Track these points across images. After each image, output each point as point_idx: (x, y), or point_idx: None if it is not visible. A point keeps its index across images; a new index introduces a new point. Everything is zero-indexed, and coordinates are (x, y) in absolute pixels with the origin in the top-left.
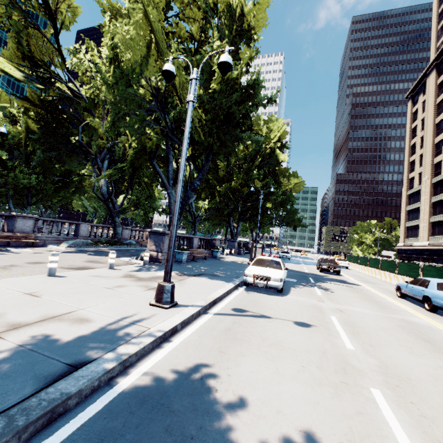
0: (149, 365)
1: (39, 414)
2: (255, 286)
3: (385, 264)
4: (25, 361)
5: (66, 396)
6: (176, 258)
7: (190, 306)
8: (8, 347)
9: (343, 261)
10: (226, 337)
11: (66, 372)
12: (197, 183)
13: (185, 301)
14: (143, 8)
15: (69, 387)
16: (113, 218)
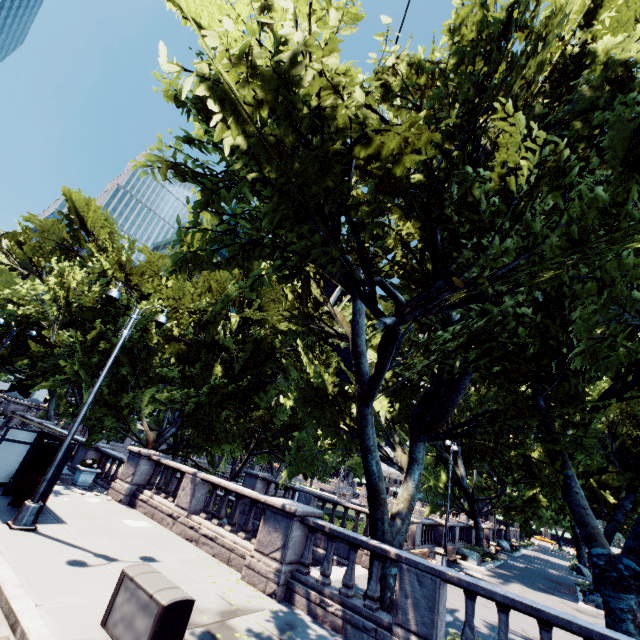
0: None
1: None
2: None
3: None
4: None
5: None
6: None
7: None
8: None
9: None
10: None
11: None
12: (629, 506)
13: None
14: None
15: None
16: (475, 517)
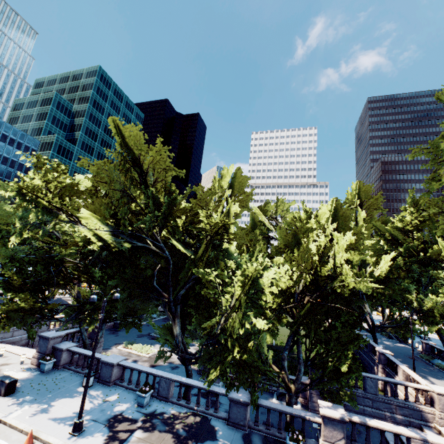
0: None
1: None
2: None
3: None
4: None
5: None
6: None
7: None
8: None
9: None
10: None
11: None
12: None
13: None
14: None
15: None
16: (374, 333)
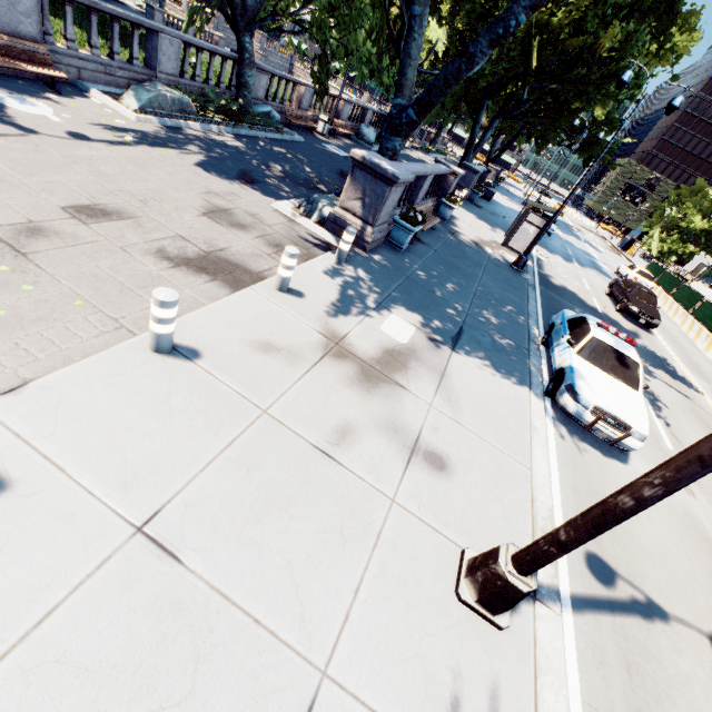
0: None
1: None
2: (584, 428)
3: None
4: None
5: None
6: (390, 235)
7: (538, 597)
8: None
9: (647, 282)
10: None
11: None
12: (519, 20)
13: None
14: None
15: None
16: (239, 34)
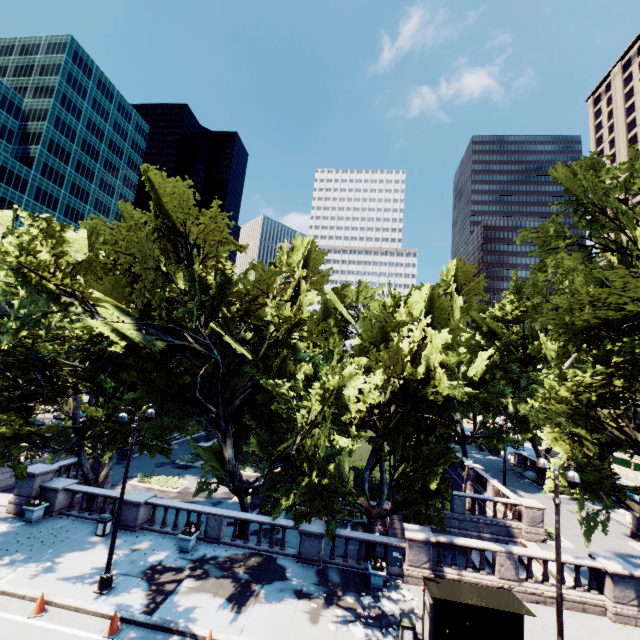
0: None
1: None
2: None
3: (639, 467)
4: None
5: None
6: None
7: None
8: None
9: None
10: None
11: None
12: None
13: None
14: None
15: None
16: (464, 446)
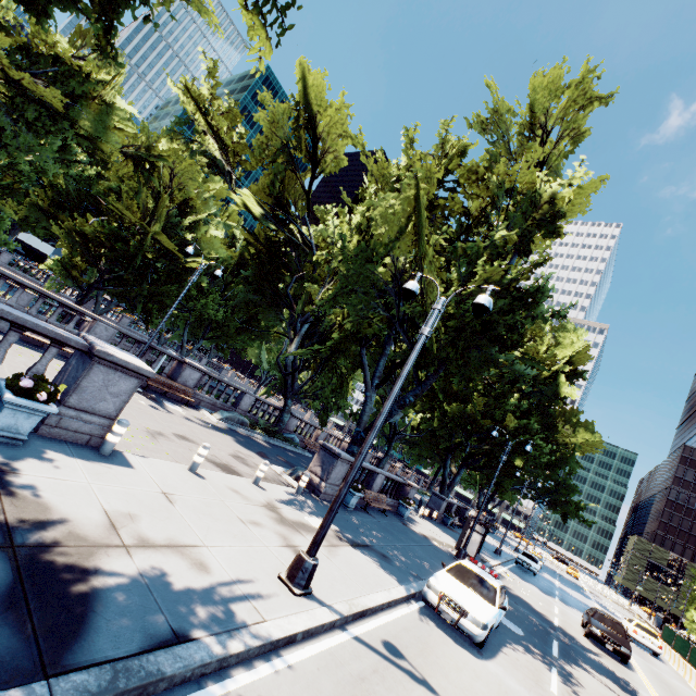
0: (246, 680)
1: (136, 684)
2: (437, 613)
3: None
4: (141, 602)
5: (161, 675)
6: None
7: (326, 606)
8: (133, 571)
9: (649, 637)
10: (353, 691)
11: (169, 639)
12: (410, 399)
13: (324, 592)
14: (414, 189)
15: (166, 664)
16: (286, 399)
